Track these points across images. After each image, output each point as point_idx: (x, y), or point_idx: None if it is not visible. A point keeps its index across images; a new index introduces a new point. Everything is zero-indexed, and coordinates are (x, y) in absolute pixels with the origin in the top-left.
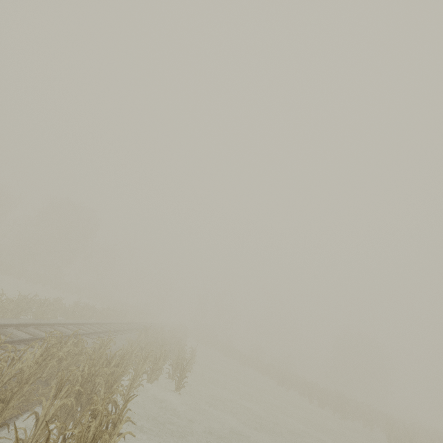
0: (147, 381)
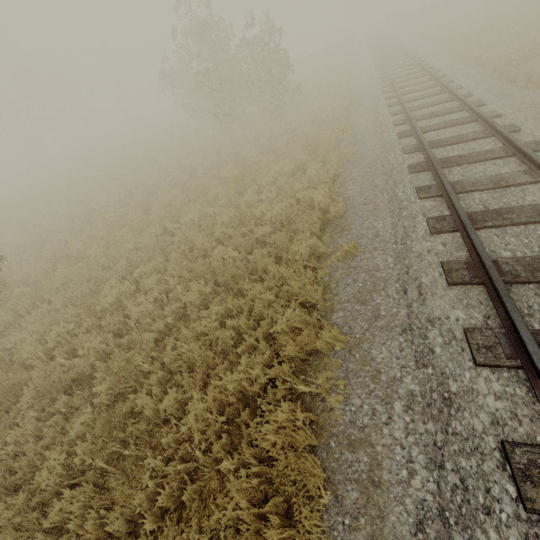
0: None
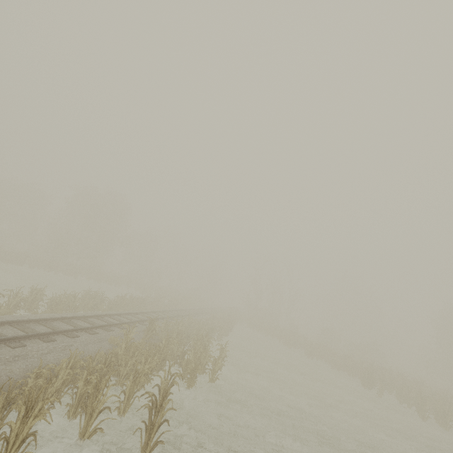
0: (79, 433)
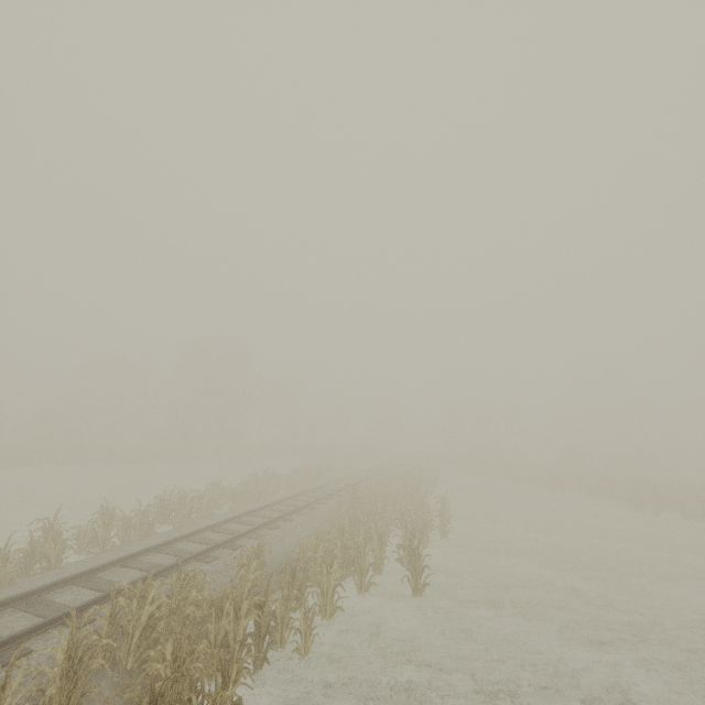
0: (357, 589)
